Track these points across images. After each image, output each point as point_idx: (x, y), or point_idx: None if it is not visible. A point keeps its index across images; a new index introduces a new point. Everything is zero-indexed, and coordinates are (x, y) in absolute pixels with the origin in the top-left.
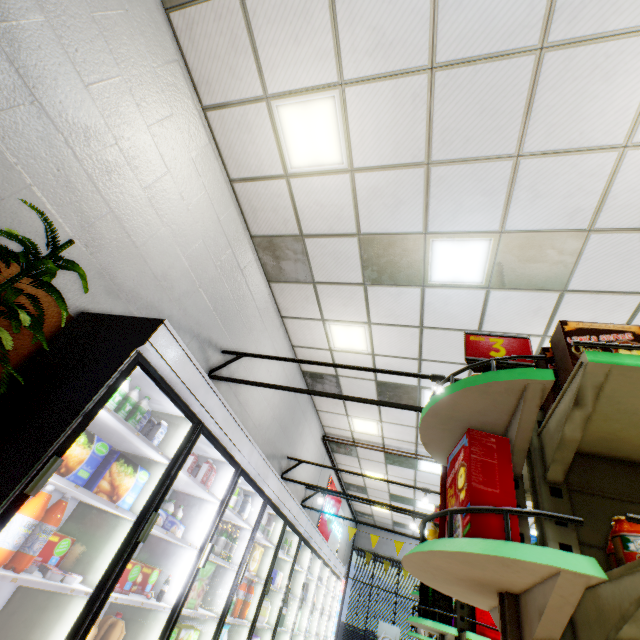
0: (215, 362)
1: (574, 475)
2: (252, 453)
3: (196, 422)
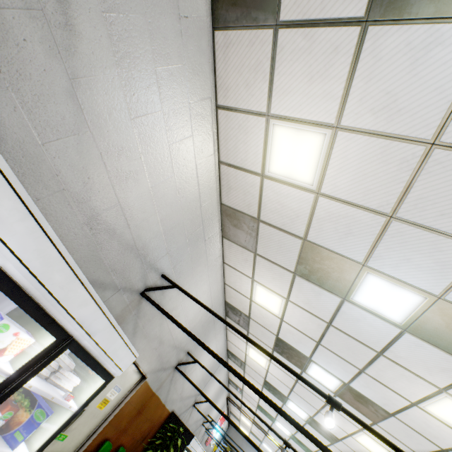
0: (197, 398)
1: None
2: (199, 448)
3: (190, 451)
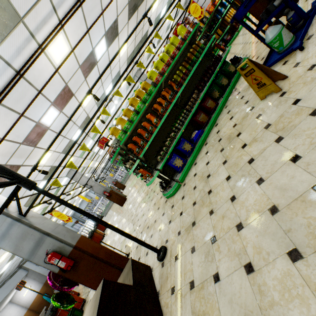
0: None
1: None
2: None
3: None
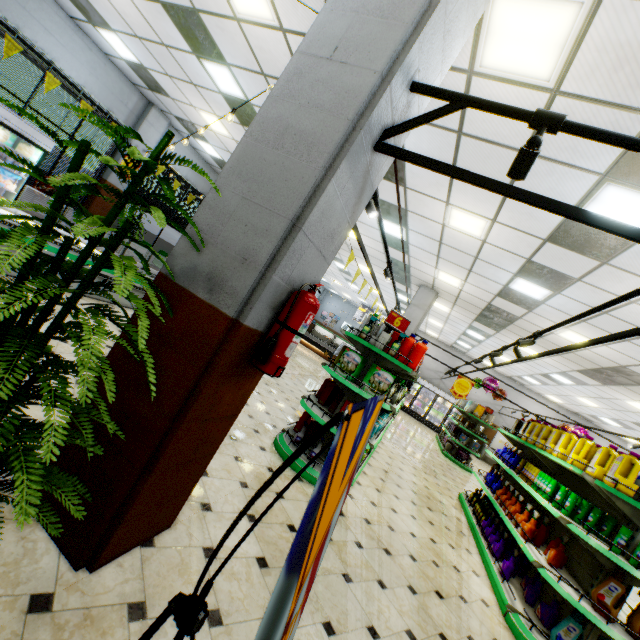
0: None
1: None
2: None
3: None
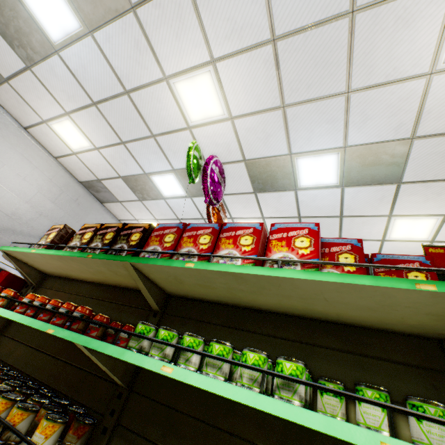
0: None
1: (45, 282)
2: None
3: None
